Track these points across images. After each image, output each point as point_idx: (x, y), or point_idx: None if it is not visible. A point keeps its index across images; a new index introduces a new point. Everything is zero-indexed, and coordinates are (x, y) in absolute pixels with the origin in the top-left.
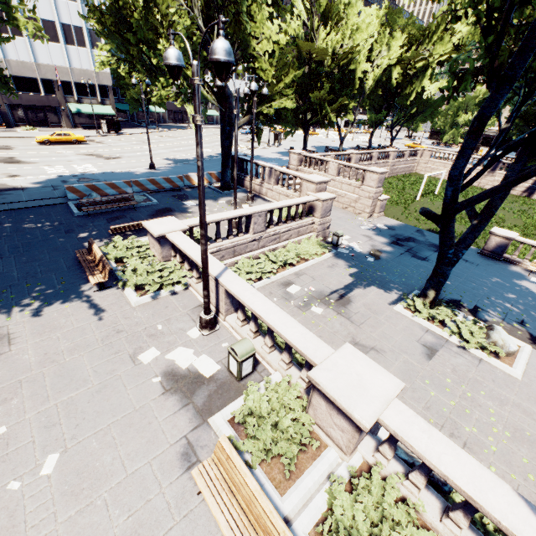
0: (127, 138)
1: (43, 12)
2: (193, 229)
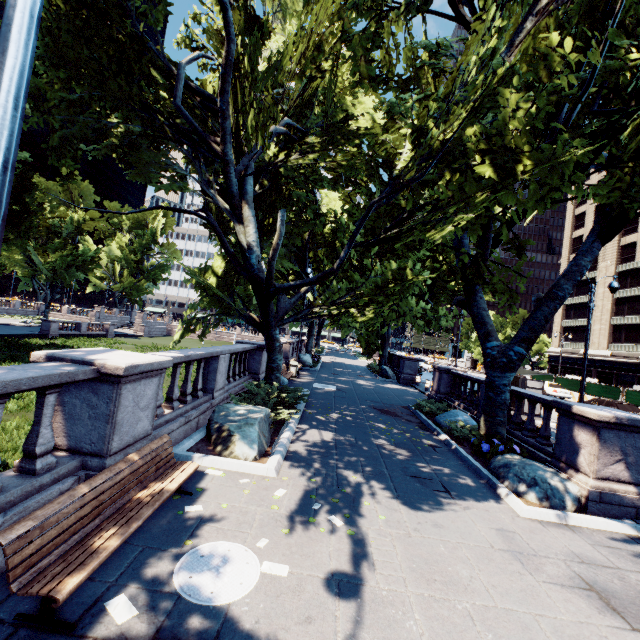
0: None
1: None
2: None
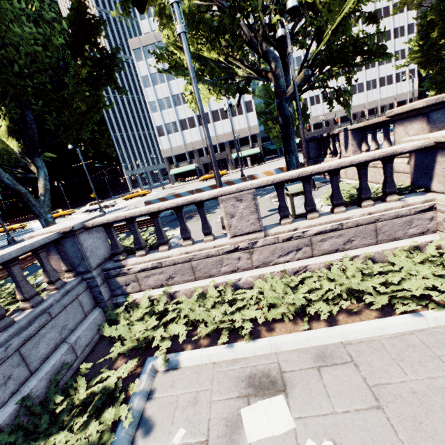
0: (261, 166)
1: (220, 105)
2: (111, 230)
